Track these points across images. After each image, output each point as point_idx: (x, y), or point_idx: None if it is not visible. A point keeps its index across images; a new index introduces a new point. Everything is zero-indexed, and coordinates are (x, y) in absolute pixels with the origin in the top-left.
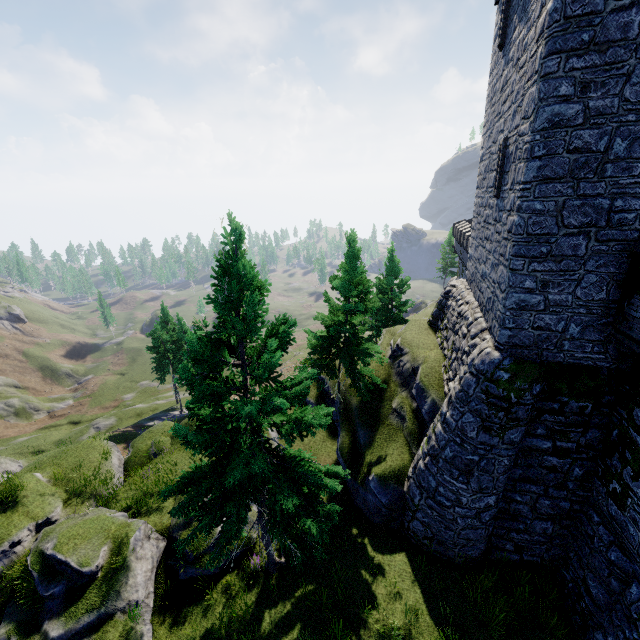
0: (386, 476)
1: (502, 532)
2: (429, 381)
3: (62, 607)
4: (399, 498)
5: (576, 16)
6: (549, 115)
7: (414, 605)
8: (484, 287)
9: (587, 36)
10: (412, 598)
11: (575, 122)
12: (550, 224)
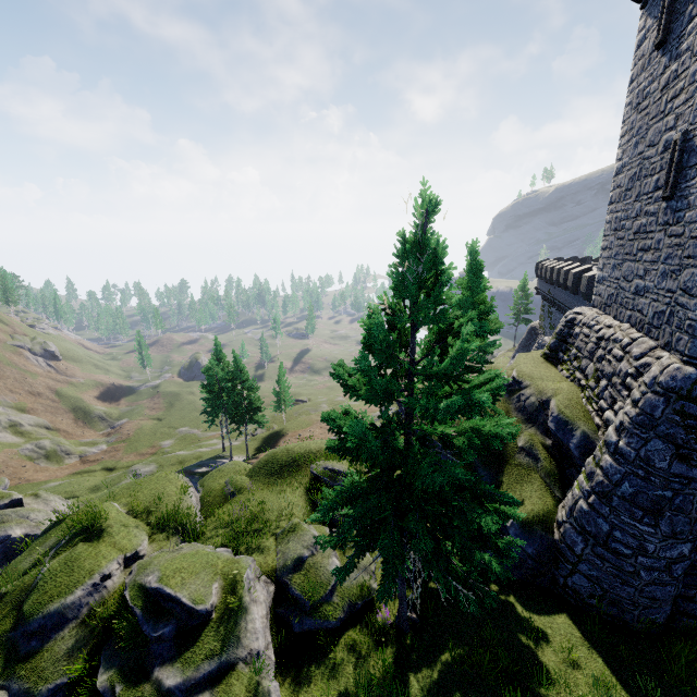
0: (530, 521)
1: (692, 593)
2: (572, 412)
3: (174, 651)
4: (548, 548)
5: None
6: None
7: (601, 676)
8: (644, 303)
9: None
10: (594, 668)
11: None
12: None
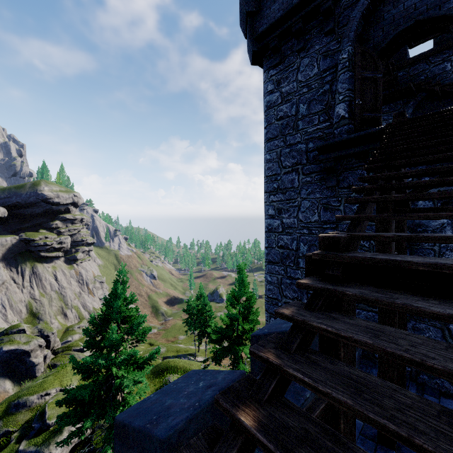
0: None
1: None
2: None
3: (32, 436)
4: None
5: (270, 175)
6: (267, 224)
7: None
8: None
9: (276, 185)
10: None
11: (278, 230)
12: (276, 292)
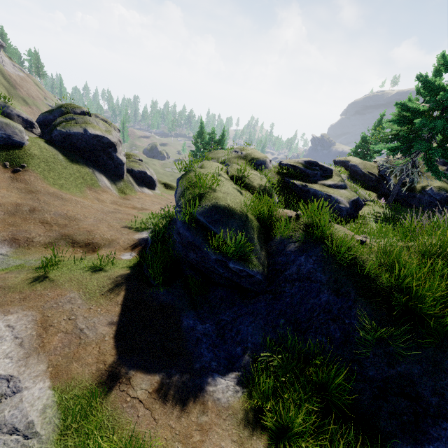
0: (440, 187)
1: None
2: None
3: (324, 178)
4: (446, 198)
5: None
6: None
7: None
8: None
9: None
10: None
11: None
12: None
